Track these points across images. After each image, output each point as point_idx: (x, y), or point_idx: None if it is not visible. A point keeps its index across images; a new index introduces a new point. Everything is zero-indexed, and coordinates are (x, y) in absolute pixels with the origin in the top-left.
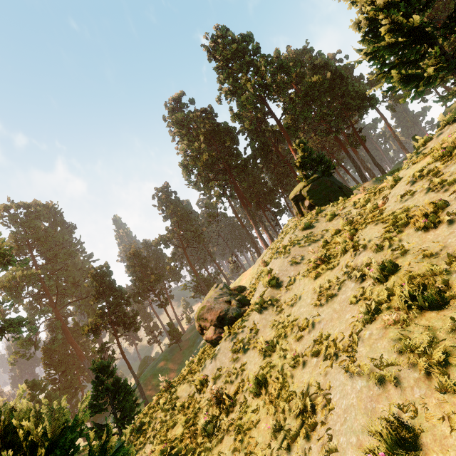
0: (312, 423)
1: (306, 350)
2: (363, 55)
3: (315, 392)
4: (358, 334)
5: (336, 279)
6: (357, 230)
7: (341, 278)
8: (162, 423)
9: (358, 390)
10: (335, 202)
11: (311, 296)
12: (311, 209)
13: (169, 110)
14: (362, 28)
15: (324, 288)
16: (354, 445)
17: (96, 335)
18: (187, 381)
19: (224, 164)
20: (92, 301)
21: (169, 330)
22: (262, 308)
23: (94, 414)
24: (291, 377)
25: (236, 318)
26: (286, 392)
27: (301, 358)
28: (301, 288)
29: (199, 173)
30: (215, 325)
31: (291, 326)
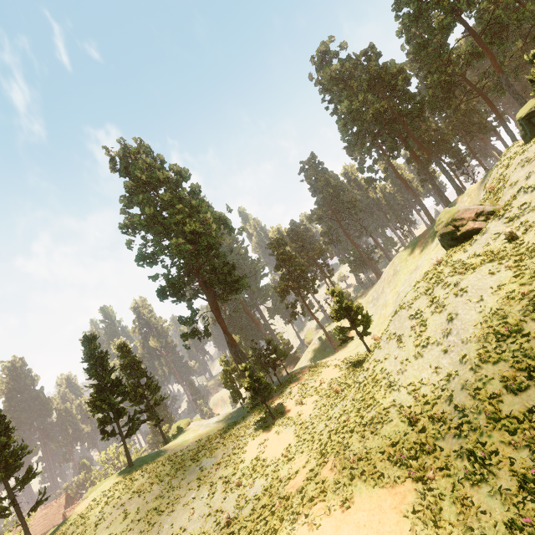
0: None
1: None
2: None
3: None
4: None
5: None
6: None
7: None
8: (453, 269)
9: None
10: None
11: None
12: None
13: (317, 64)
14: None
15: None
16: None
17: (286, 295)
18: (462, 251)
19: (394, 113)
20: (276, 269)
21: None
22: (529, 192)
23: (340, 319)
24: None
25: (494, 212)
26: None
27: None
28: None
29: (359, 131)
30: (473, 220)
31: None
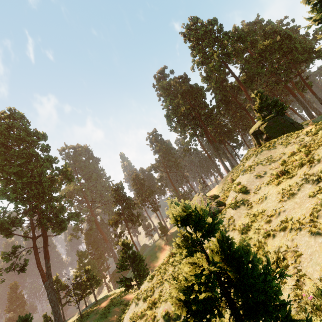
0: (284, 266)
1: (275, 228)
2: (312, 21)
3: (285, 250)
4: (317, 213)
5: (295, 184)
6: (310, 151)
7: (300, 182)
8: (173, 272)
9: (320, 242)
10: (289, 134)
11: (275, 195)
12: (267, 141)
13: (157, 79)
14: (311, 2)
15: (286, 189)
16: (319, 271)
17: (116, 226)
18: None
19: (196, 113)
20: (113, 205)
21: (160, 227)
22: (236, 206)
23: (122, 270)
24: (264, 244)
25: None
26: (261, 252)
27: (271, 233)
28: (266, 192)
29: (177, 121)
30: None
31: (260, 215)
